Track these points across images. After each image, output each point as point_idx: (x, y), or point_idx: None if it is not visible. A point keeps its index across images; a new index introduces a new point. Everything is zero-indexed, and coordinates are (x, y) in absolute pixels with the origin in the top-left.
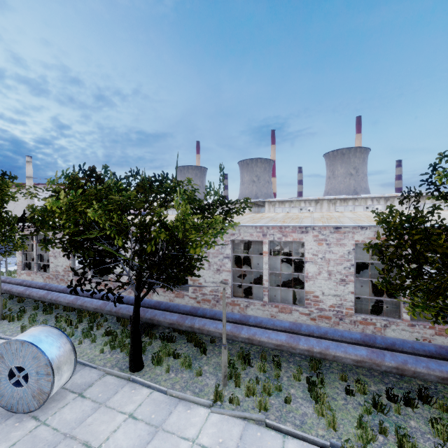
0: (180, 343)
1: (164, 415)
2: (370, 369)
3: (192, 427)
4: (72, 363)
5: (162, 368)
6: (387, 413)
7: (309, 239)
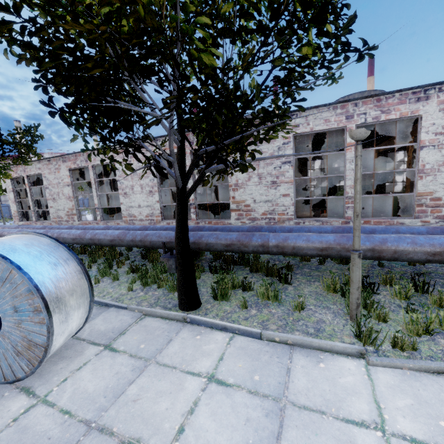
0: (241, 274)
1: (277, 375)
2: None
3: (352, 396)
4: (85, 295)
5: (231, 303)
6: None
7: (431, 108)
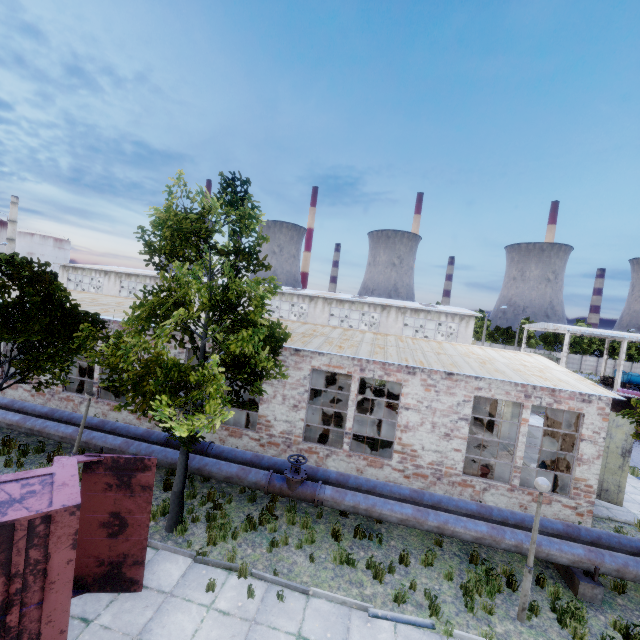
0: None
1: None
2: None
3: None
4: None
5: None
6: None
7: None
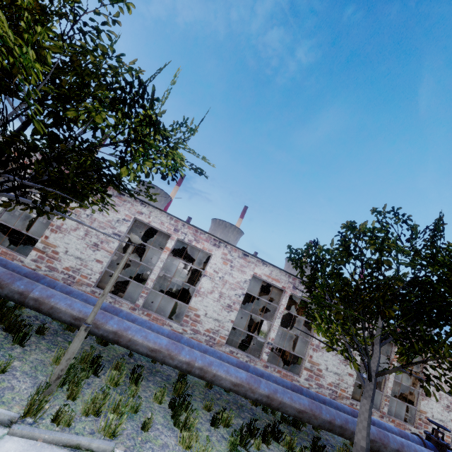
0: None
1: None
2: (243, 395)
3: None
4: None
5: None
6: (250, 447)
7: (218, 254)
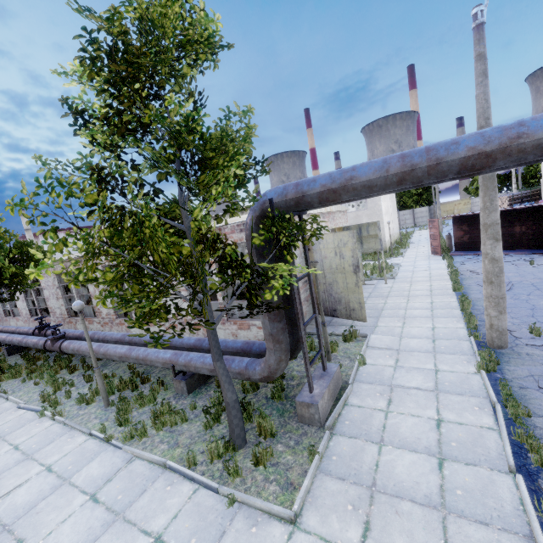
0: None
1: None
2: None
3: None
4: None
5: None
6: None
7: None
